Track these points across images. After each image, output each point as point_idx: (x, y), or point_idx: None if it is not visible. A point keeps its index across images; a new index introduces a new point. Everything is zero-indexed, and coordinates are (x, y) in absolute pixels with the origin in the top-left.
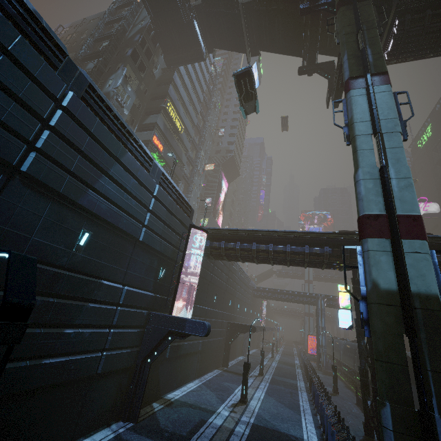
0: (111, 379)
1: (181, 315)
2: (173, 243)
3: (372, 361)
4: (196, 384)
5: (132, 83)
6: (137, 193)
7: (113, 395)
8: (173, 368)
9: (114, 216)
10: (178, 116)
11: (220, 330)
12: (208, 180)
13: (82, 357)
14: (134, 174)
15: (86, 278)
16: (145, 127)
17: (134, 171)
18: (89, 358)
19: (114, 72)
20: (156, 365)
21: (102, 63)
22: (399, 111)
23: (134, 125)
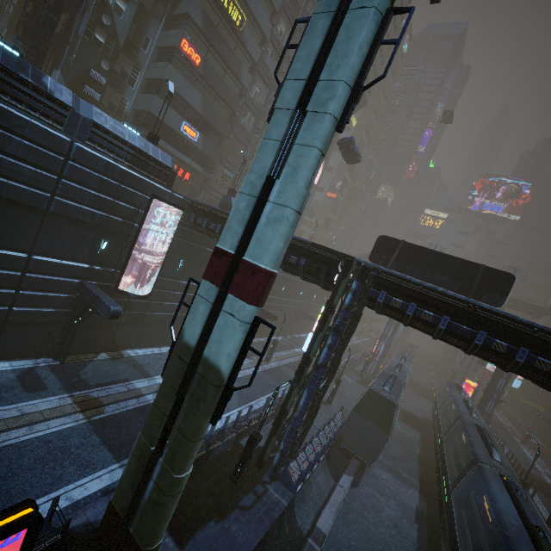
0: (35, 328)
1: (147, 289)
2: (121, 215)
3: (288, 394)
4: None
5: None
6: (31, 157)
7: (40, 339)
8: (139, 332)
9: None
10: None
11: None
12: None
13: None
14: (19, 133)
15: None
16: (177, 21)
17: (18, 128)
18: None
19: None
20: (107, 326)
21: None
22: (367, 62)
23: (161, 16)
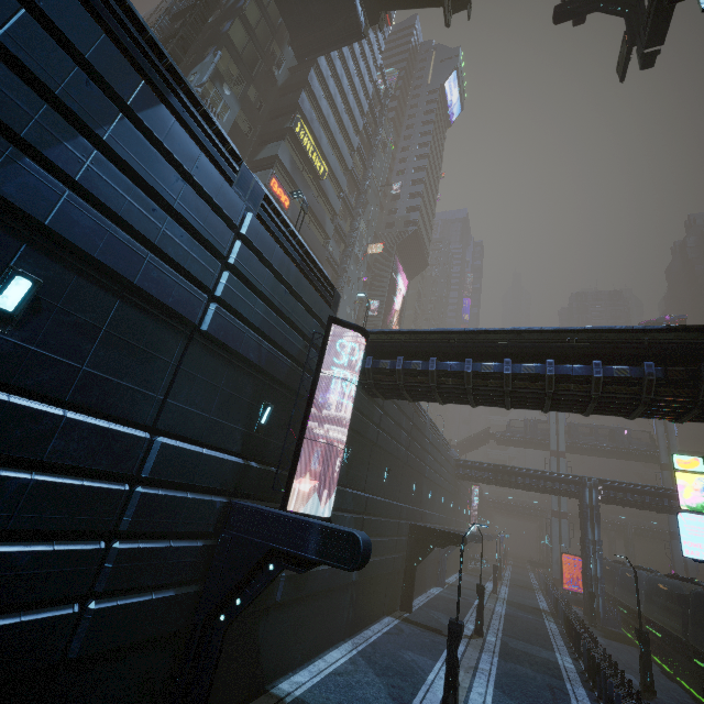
0: (121, 666)
1: (312, 510)
2: (290, 352)
3: None
4: (346, 653)
5: (233, 84)
6: (192, 216)
7: None
8: (295, 623)
9: (118, 253)
10: (318, 151)
11: (395, 539)
12: (373, 273)
13: (5, 624)
14: (183, 166)
15: (20, 401)
16: (257, 167)
17: (183, 158)
18: (35, 623)
19: (199, 61)
20: (252, 620)
21: (178, 45)
22: None
23: None
